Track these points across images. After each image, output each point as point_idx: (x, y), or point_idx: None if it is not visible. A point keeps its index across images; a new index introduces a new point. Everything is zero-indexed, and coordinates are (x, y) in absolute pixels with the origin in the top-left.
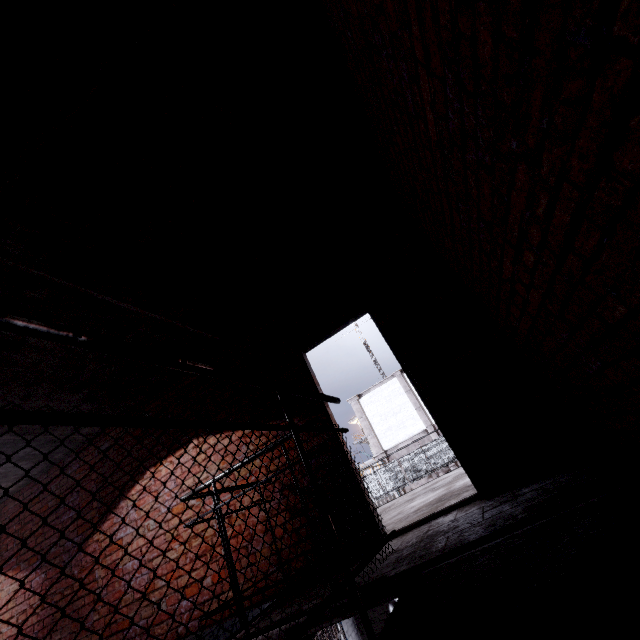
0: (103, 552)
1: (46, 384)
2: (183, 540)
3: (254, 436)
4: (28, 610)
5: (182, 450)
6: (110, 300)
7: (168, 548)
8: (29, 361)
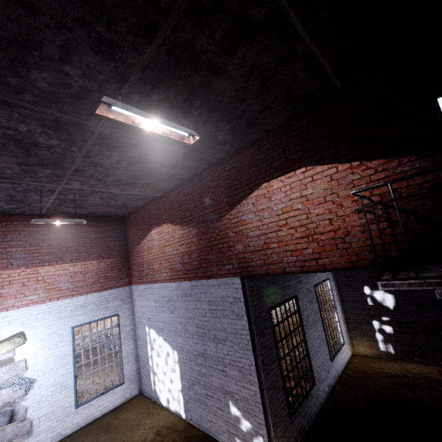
0: (233, 225)
1: (218, 113)
2: (290, 227)
3: (361, 168)
4: (191, 243)
5: (291, 174)
6: (297, 26)
7: (278, 229)
8: (220, 89)
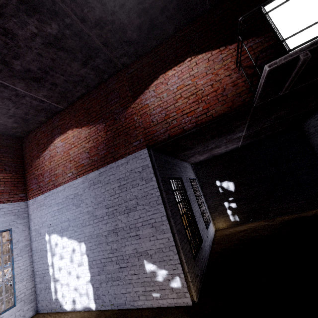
0: (137, 110)
1: None
2: (184, 98)
3: (226, 50)
4: (98, 137)
5: (181, 64)
6: None
7: (176, 102)
8: None
